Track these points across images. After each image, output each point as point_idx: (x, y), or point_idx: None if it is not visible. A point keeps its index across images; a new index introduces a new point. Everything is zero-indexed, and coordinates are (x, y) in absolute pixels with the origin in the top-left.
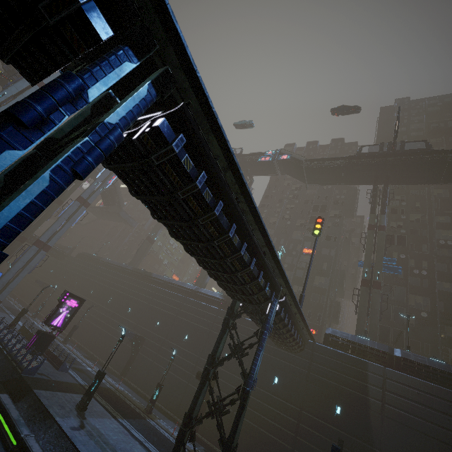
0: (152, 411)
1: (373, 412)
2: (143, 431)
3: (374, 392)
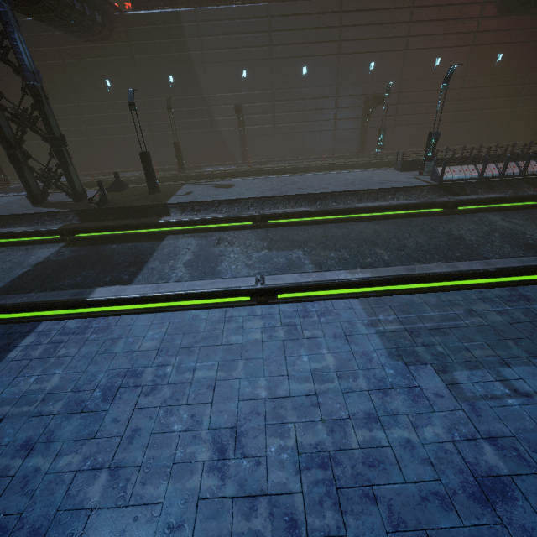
0: (13, 182)
1: (197, 66)
2: (8, 192)
3: (193, 44)
